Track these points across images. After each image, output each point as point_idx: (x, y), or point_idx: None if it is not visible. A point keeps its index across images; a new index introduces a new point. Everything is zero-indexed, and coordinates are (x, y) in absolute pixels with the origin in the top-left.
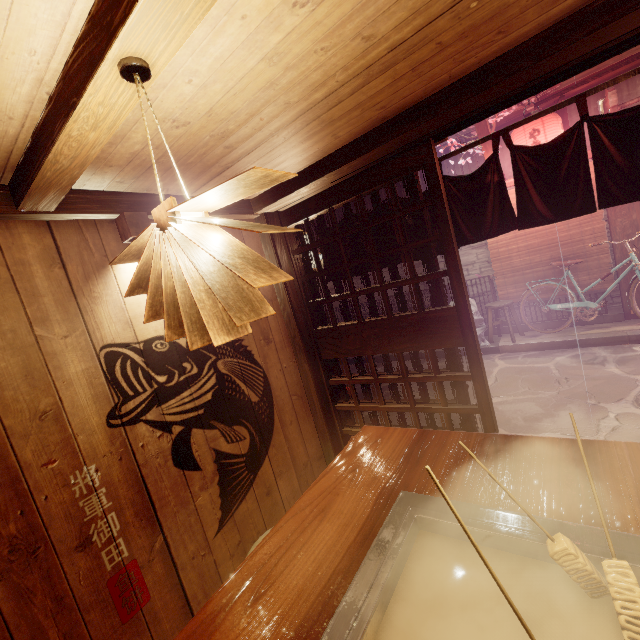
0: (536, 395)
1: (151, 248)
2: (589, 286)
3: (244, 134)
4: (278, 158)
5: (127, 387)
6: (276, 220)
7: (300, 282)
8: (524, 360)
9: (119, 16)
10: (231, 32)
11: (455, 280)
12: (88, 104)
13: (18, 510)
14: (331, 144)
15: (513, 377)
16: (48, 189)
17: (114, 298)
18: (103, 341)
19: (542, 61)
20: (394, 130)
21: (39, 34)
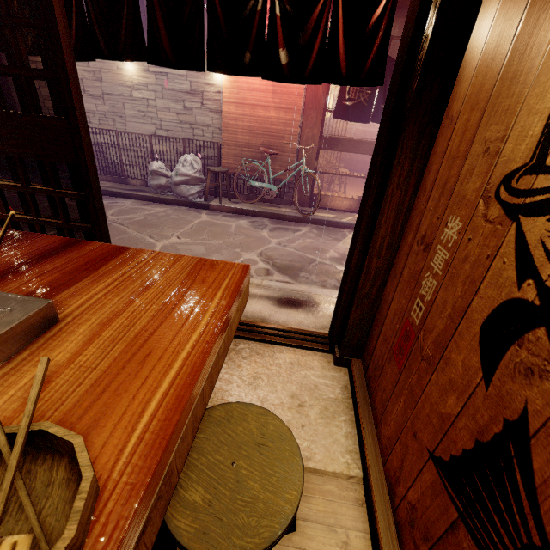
0: (209, 242)
1: None
2: (277, 174)
3: None
4: None
5: None
6: None
7: None
8: (221, 218)
9: None
10: None
11: (65, 87)
12: None
13: None
14: None
15: (205, 228)
16: None
17: None
18: None
19: None
20: None
21: None
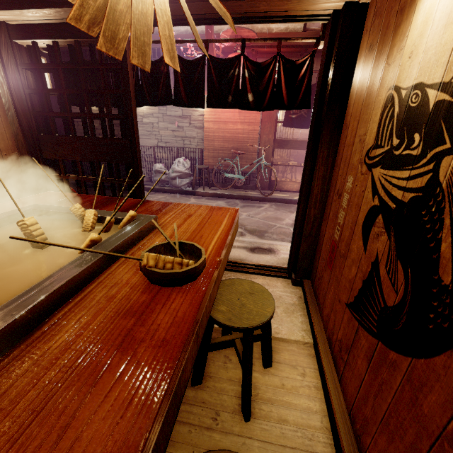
0: None
1: None
2: (244, 167)
3: None
4: None
5: None
6: (4, 29)
7: (27, 92)
8: (204, 200)
9: None
10: None
11: (131, 122)
12: None
13: None
14: None
15: None
16: None
17: None
18: None
19: (172, 4)
20: None
21: None
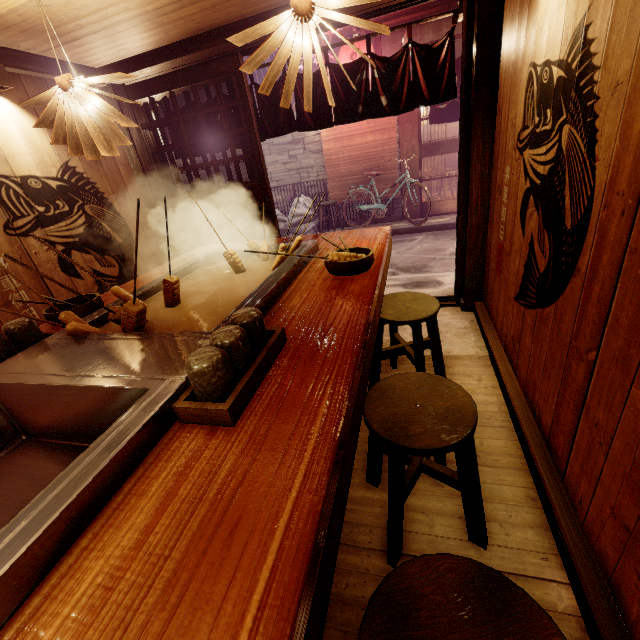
0: None
1: (54, 99)
2: (383, 193)
3: (93, 20)
4: (121, 40)
5: (14, 209)
6: (123, 93)
7: (150, 153)
8: None
9: None
10: None
11: (258, 161)
12: None
13: None
14: (165, 38)
15: None
16: None
17: None
18: None
19: None
20: (211, 41)
21: None
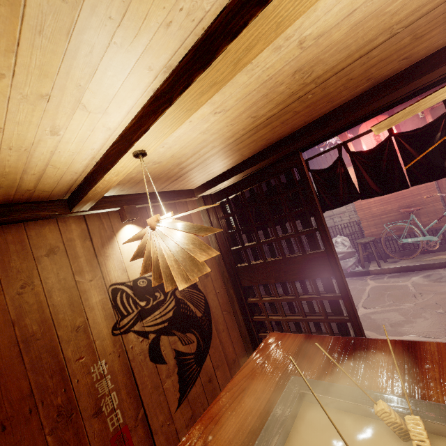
0: (398, 306)
1: (145, 237)
2: (429, 225)
3: (190, 161)
4: (209, 168)
5: (123, 309)
6: (209, 199)
7: (225, 236)
8: (388, 280)
9: (135, 137)
10: (184, 127)
11: (323, 234)
12: (116, 168)
13: (63, 388)
14: (240, 158)
15: (381, 293)
16: (88, 201)
17: (117, 255)
18: (110, 282)
19: (356, 112)
20: (276, 149)
21: (97, 143)
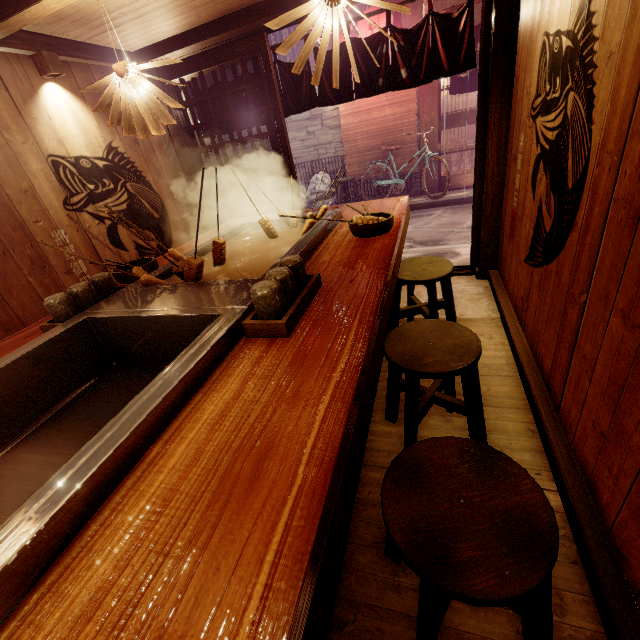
0: None
1: (111, 85)
2: (401, 168)
3: (135, 7)
4: (157, 24)
5: (71, 187)
6: (155, 75)
7: (181, 133)
8: None
9: None
10: None
11: (282, 137)
12: None
13: (29, 244)
14: (196, 20)
15: None
16: (3, 29)
17: (46, 121)
18: (48, 152)
19: None
20: (239, 21)
21: None
